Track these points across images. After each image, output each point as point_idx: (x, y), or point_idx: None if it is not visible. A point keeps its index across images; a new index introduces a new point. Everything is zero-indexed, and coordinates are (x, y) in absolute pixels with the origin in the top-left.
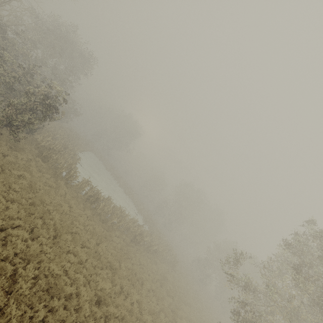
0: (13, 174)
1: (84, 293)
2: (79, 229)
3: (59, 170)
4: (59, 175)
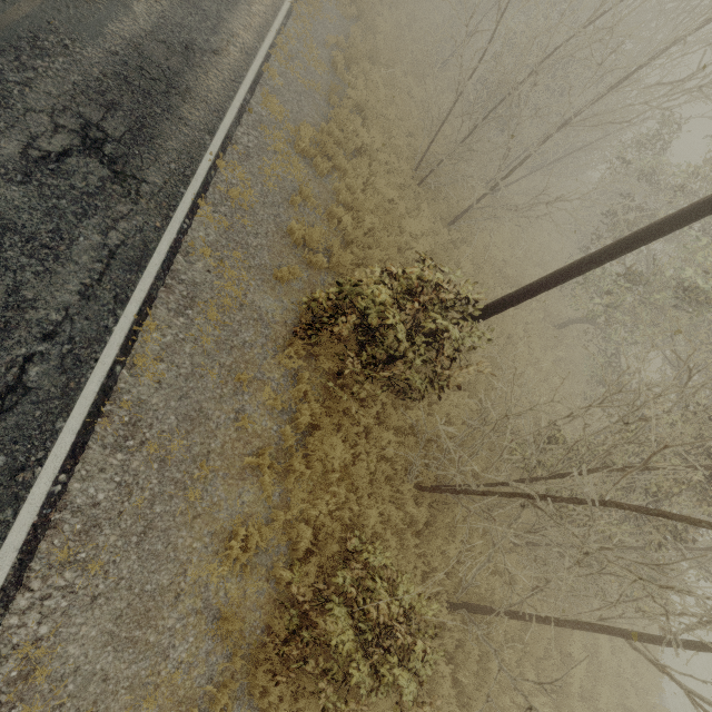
0: None
1: None
2: None
3: None
4: None
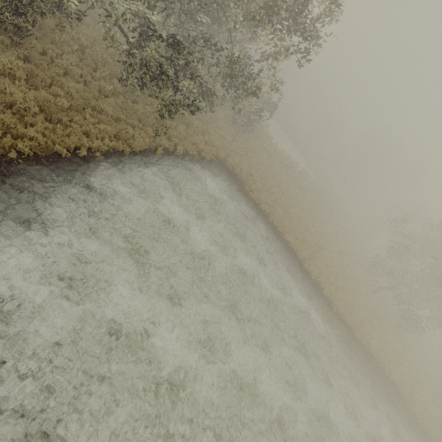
0: (259, 160)
1: (308, 222)
2: (292, 191)
3: (268, 147)
4: (268, 151)
